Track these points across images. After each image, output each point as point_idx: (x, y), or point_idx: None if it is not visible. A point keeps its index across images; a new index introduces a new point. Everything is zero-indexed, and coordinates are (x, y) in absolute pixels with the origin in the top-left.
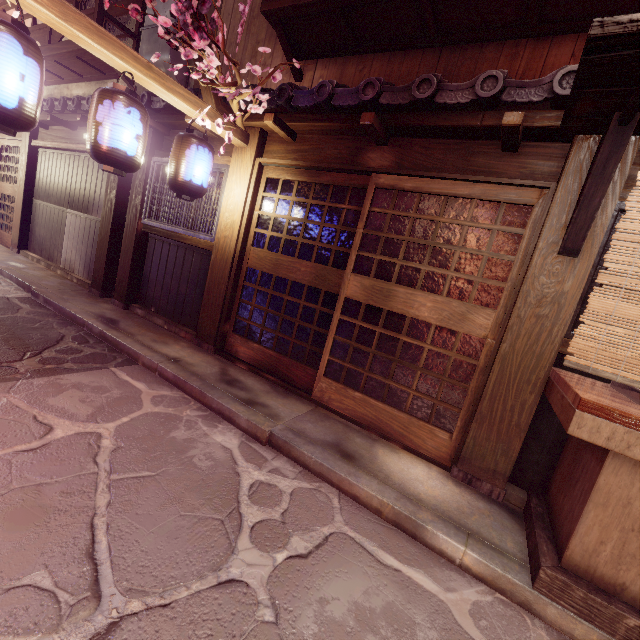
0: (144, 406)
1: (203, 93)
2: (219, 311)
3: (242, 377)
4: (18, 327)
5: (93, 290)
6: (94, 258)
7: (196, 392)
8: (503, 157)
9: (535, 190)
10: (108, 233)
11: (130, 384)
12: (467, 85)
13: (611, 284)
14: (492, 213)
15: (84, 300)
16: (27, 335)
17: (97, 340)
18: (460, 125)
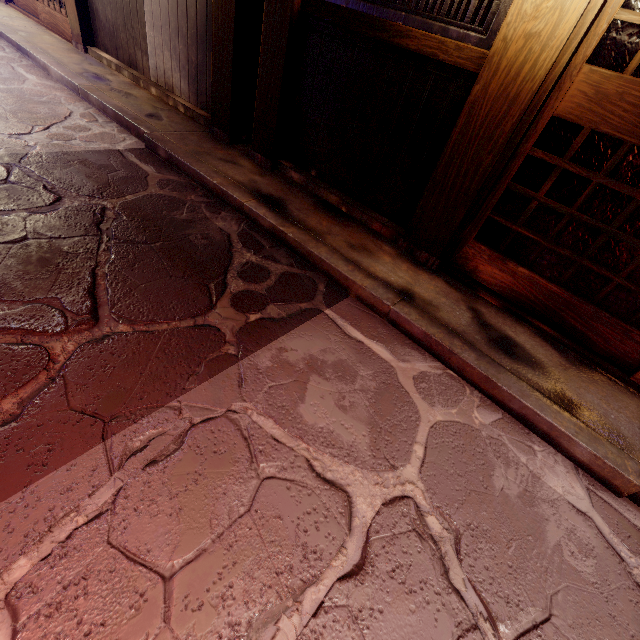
0: (419, 408)
1: None
2: (466, 204)
3: (508, 329)
4: (167, 221)
5: (216, 131)
6: (202, 68)
7: (473, 374)
8: None
9: None
10: (231, 18)
11: (369, 350)
12: None
13: None
14: None
15: (215, 154)
16: (187, 240)
17: (271, 241)
18: None
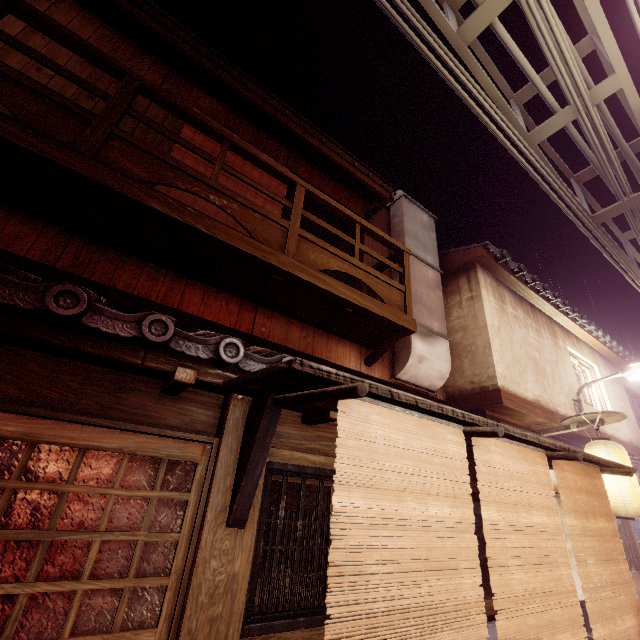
0: None
1: None
2: None
3: None
4: None
5: None
6: None
7: None
8: (162, 399)
9: (199, 444)
10: None
11: None
12: (130, 318)
13: (336, 636)
14: (150, 472)
15: None
16: None
17: None
18: (115, 358)
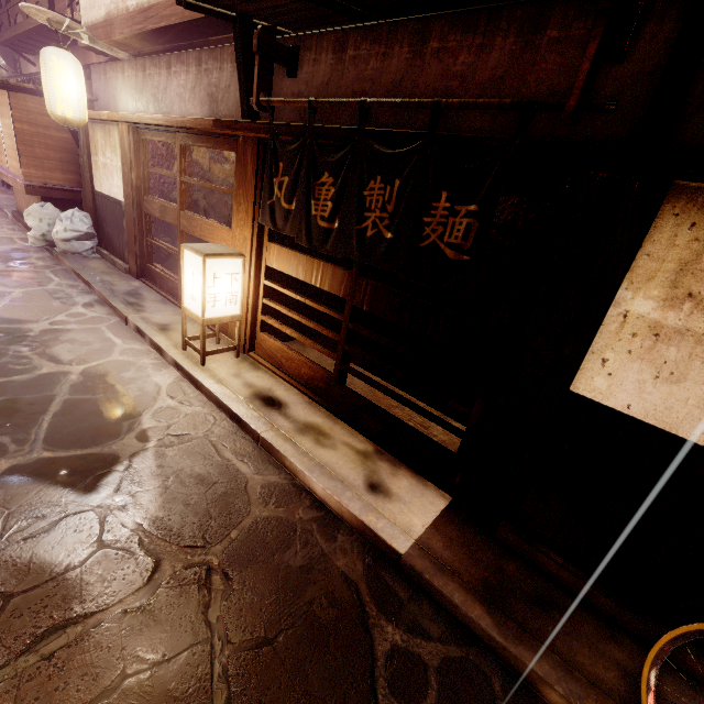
0: None
1: None
2: None
3: None
4: None
5: (2, 184)
6: None
7: None
8: None
9: None
10: None
11: None
12: None
13: None
14: None
15: None
16: None
17: None
18: None
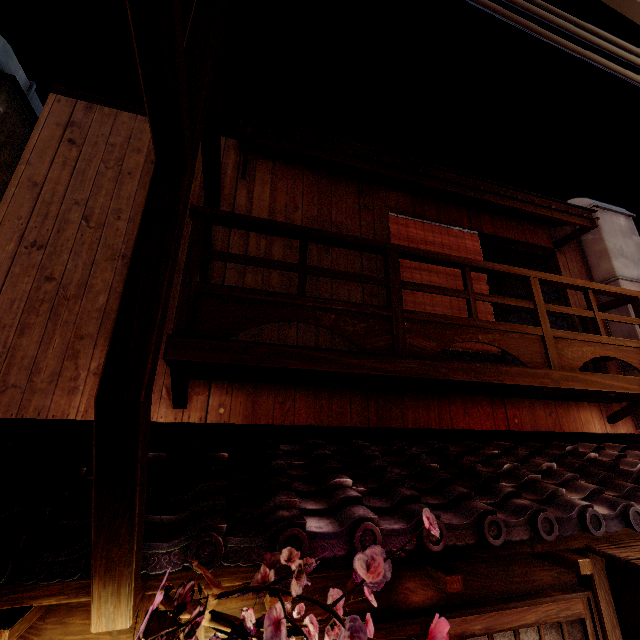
0: None
1: (98, 603)
2: None
3: None
4: None
5: None
6: None
7: None
8: (534, 561)
9: (578, 600)
10: None
11: None
12: (523, 521)
13: None
14: (557, 633)
15: None
16: None
17: None
18: (517, 553)
